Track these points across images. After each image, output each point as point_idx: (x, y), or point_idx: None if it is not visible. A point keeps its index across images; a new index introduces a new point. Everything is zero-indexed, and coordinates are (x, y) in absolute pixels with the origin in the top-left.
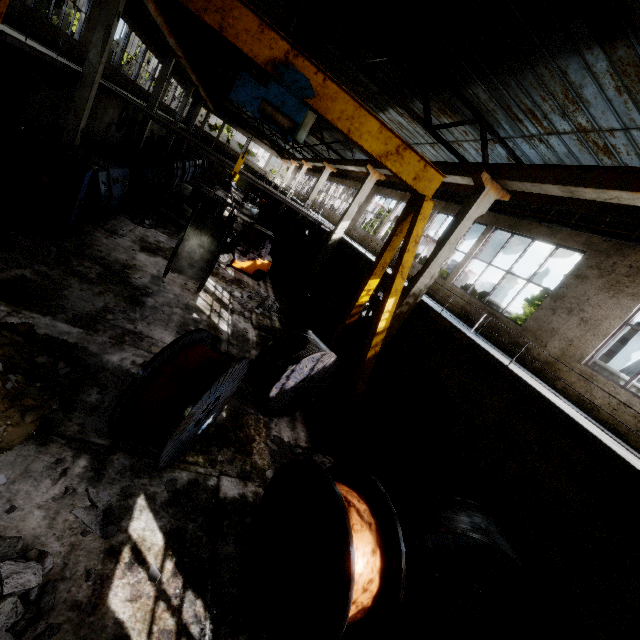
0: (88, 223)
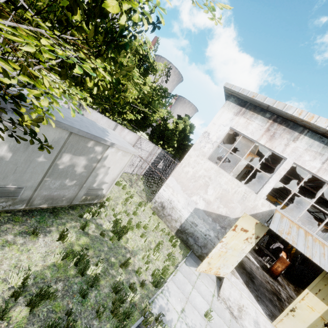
0: None
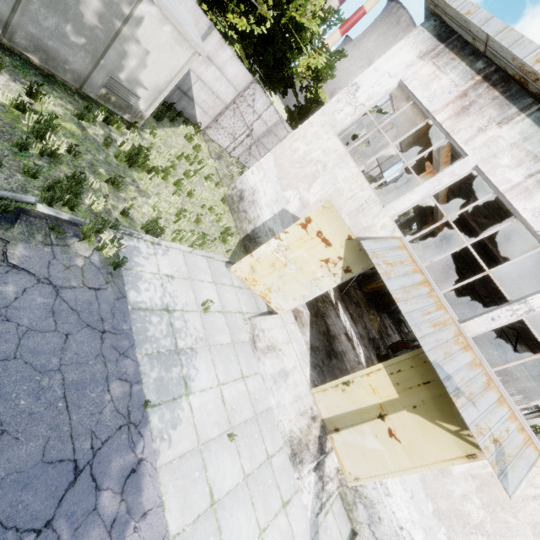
0: (381, 311)
